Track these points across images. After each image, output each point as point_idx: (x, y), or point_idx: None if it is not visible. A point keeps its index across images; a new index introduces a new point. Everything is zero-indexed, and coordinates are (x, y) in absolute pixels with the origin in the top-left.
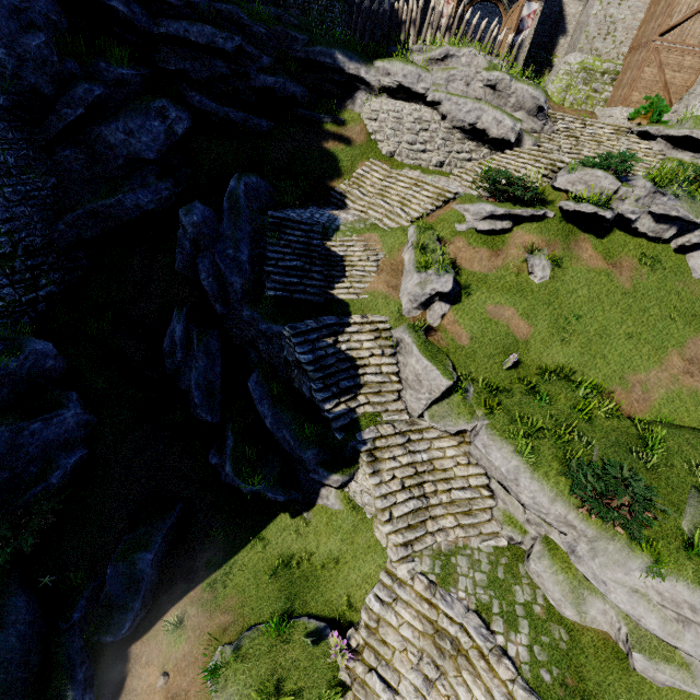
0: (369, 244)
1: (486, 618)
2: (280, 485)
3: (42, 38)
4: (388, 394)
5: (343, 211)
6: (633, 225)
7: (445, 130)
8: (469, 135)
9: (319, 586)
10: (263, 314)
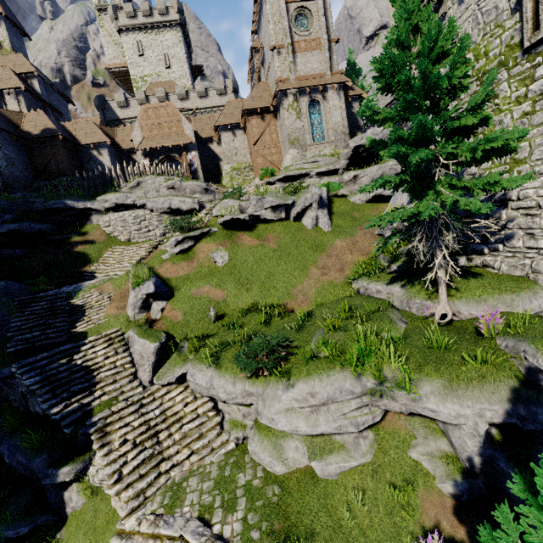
0: (103, 290)
1: (209, 518)
2: (24, 516)
3: None
4: (123, 379)
5: (92, 280)
6: (262, 217)
7: (156, 216)
8: (173, 214)
9: None
10: None
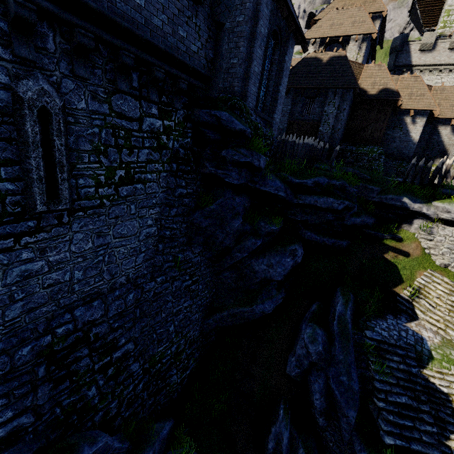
0: None
1: None
2: None
3: (240, 220)
4: None
5: (418, 323)
6: None
7: None
8: None
9: None
10: None
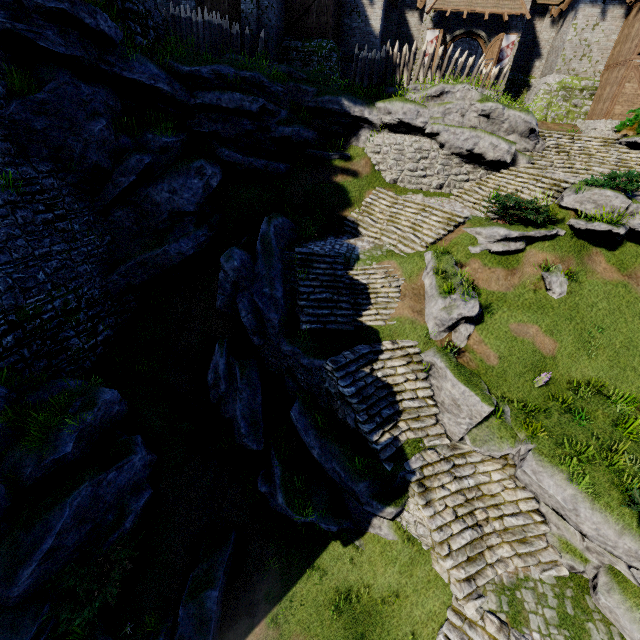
0: (389, 271)
1: None
2: (331, 514)
3: (103, 123)
4: (427, 418)
5: (358, 239)
6: None
7: (444, 157)
8: (466, 159)
9: (384, 623)
10: (303, 349)
